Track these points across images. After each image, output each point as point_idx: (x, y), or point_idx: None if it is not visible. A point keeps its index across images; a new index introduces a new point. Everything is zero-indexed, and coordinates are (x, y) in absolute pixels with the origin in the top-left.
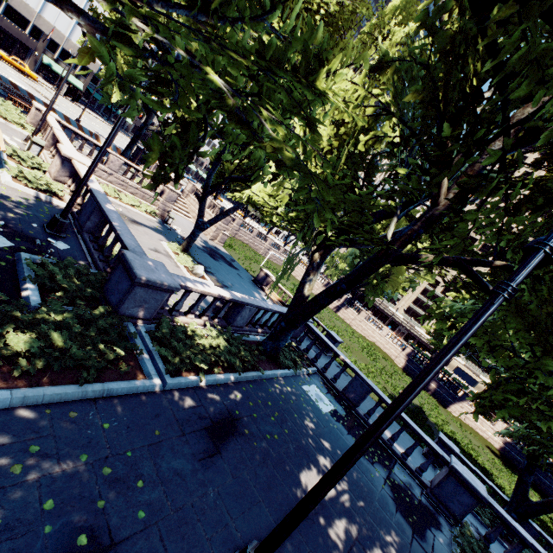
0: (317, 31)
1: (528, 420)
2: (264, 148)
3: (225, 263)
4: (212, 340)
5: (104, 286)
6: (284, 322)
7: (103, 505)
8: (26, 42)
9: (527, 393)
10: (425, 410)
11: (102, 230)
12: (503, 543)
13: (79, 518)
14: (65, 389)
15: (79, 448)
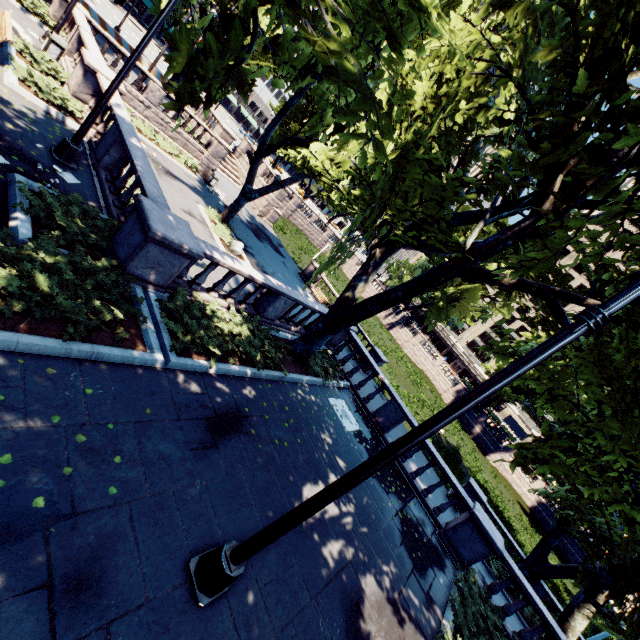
0: None
1: (571, 482)
2: (313, 42)
3: (270, 246)
4: (233, 326)
5: (113, 236)
6: (322, 324)
7: (70, 472)
8: None
9: (580, 453)
10: (461, 453)
11: (122, 169)
12: (507, 596)
13: (39, 479)
14: (45, 341)
15: (52, 408)
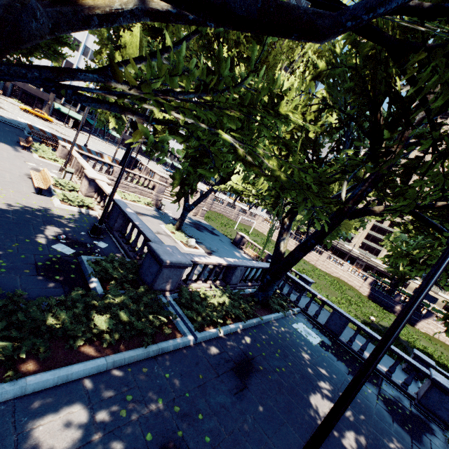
0: (277, 79)
1: None
2: (270, 180)
3: (208, 232)
4: (219, 299)
5: (138, 270)
6: (269, 276)
7: (181, 434)
8: (42, 96)
9: None
10: None
11: (126, 228)
12: None
13: (169, 444)
14: (135, 352)
15: (155, 394)
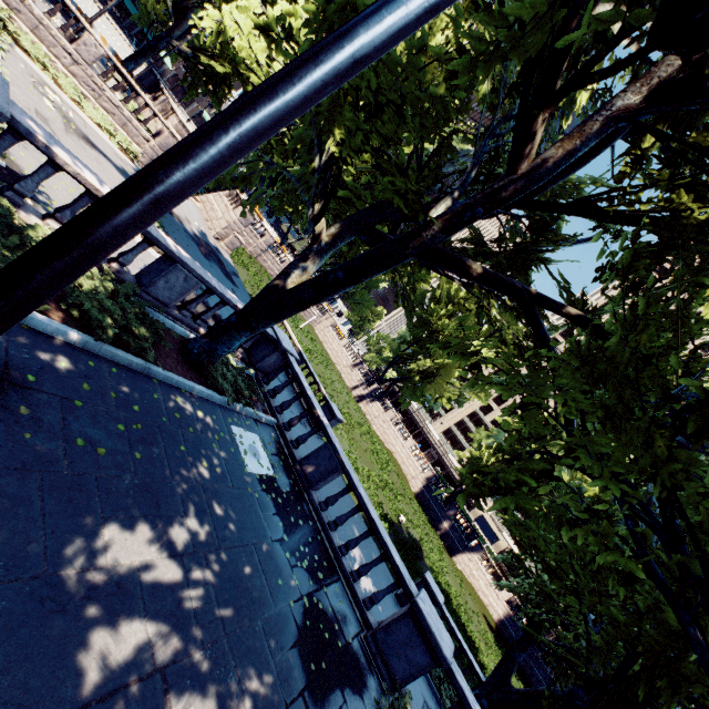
0: None
1: (542, 556)
2: None
3: (220, 268)
4: None
5: None
6: (236, 315)
7: None
8: None
9: (556, 479)
10: (424, 549)
11: None
12: None
13: None
14: None
15: None
